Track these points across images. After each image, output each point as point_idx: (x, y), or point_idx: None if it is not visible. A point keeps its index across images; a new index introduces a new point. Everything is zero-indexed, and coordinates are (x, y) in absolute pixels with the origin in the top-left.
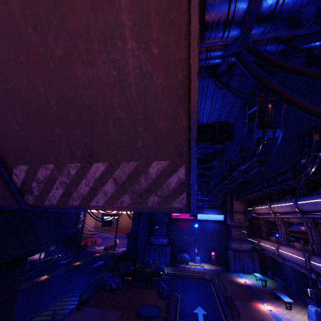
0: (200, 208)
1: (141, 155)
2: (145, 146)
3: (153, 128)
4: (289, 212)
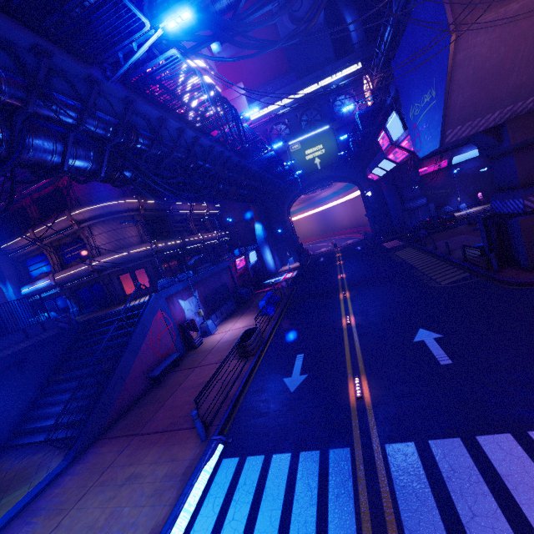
0: (455, 149)
1: None
2: None
3: None
4: None
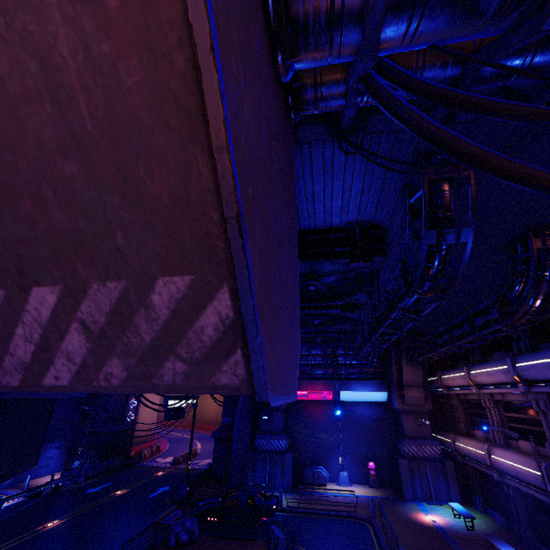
0: (344, 380)
1: (128, 264)
2: (134, 243)
3: (142, 197)
4: (503, 383)
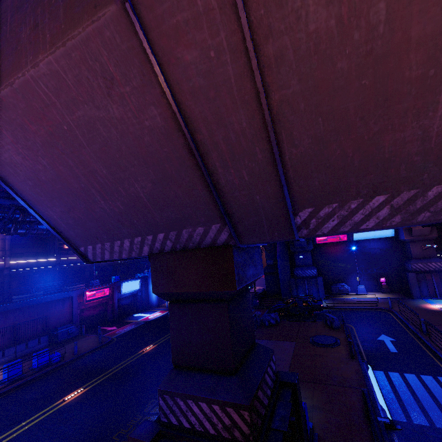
0: None
1: (423, 184)
2: (430, 177)
3: None
4: None
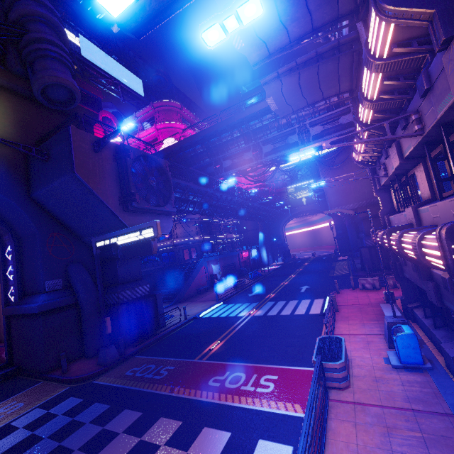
0: None
1: None
2: None
3: None
4: None
